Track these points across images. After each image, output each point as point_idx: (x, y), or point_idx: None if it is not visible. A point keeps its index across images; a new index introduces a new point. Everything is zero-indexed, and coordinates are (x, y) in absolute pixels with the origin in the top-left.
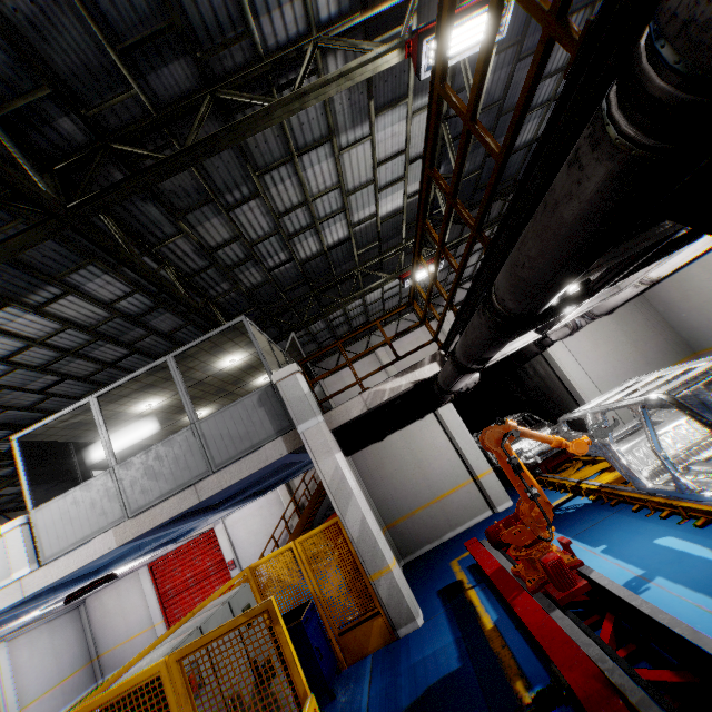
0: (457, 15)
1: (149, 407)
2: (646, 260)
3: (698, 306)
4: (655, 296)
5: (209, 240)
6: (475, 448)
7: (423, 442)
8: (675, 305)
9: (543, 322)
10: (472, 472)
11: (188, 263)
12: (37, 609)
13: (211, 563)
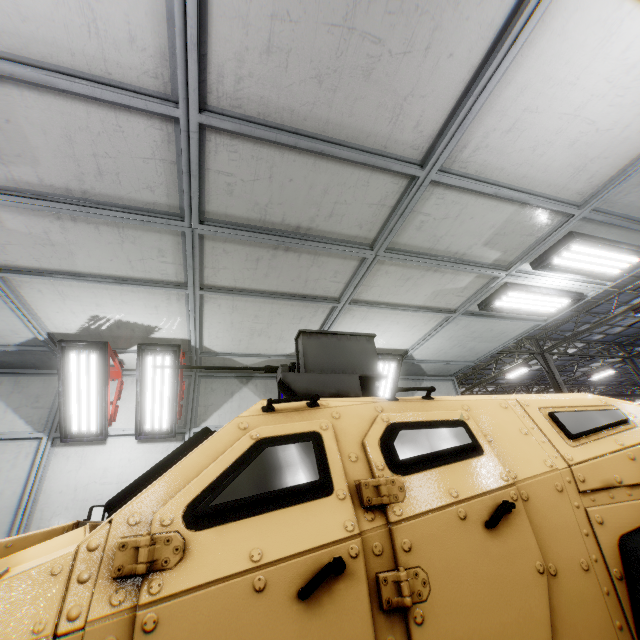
0: None
1: None
2: None
3: None
4: None
5: None
6: None
7: None
8: None
9: None
10: None
11: None
12: None
13: None
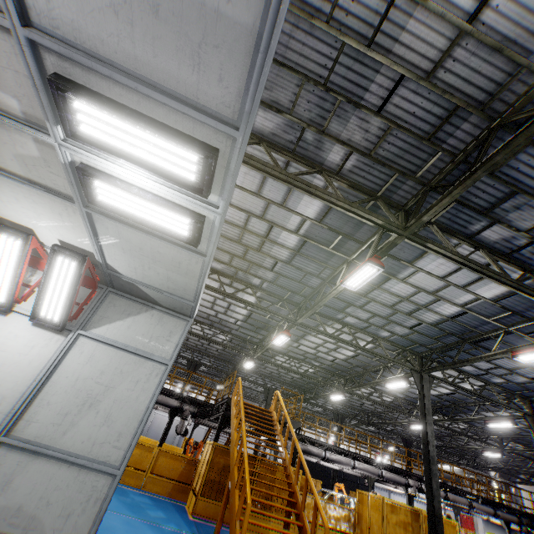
0: (487, 452)
1: (449, 469)
2: None
3: None
4: None
5: (461, 443)
6: None
7: None
8: None
9: None
10: None
11: (457, 444)
12: (422, 499)
13: None
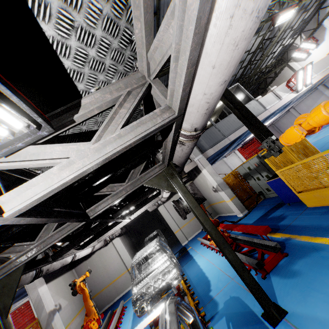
0: None
1: None
2: (143, 204)
3: (205, 190)
4: (195, 183)
5: None
6: (128, 257)
7: (107, 256)
8: (200, 188)
9: (104, 233)
10: (126, 267)
11: None
12: None
13: (28, 319)
